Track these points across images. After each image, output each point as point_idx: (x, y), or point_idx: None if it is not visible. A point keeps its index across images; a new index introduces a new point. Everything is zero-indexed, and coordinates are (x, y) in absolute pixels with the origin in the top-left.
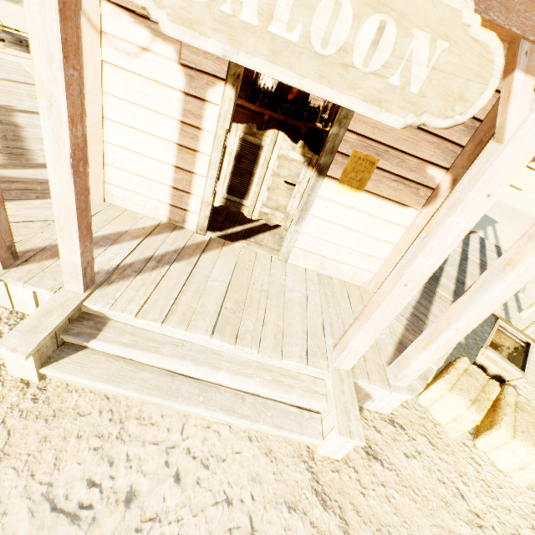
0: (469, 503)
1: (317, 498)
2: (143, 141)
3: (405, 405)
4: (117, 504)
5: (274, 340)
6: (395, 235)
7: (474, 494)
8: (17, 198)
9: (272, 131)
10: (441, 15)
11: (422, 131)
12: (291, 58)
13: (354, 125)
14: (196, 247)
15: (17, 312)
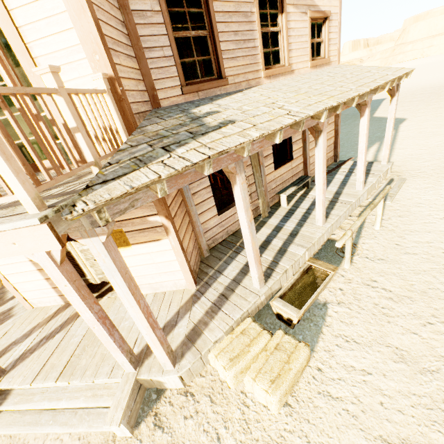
0: (222, 443)
1: None
2: (25, 276)
3: (203, 375)
4: None
5: (95, 367)
6: (171, 255)
7: (230, 434)
8: None
9: (68, 243)
10: None
11: None
12: None
13: None
14: (75, 315)
15: None
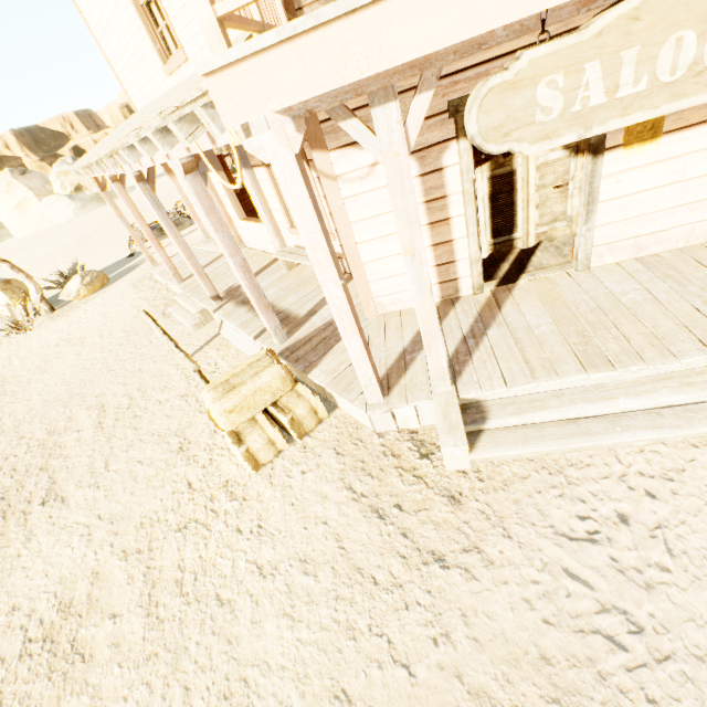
0: None
1: None
2: (396, 242)
3: None
4: (616, 525)
5: (653, 348)
6: None
7: None
8: (327, 350)
9: None
10: None
11: None
12: (641, 103)
13: None
14: (488, 308)
15: (402, 430)
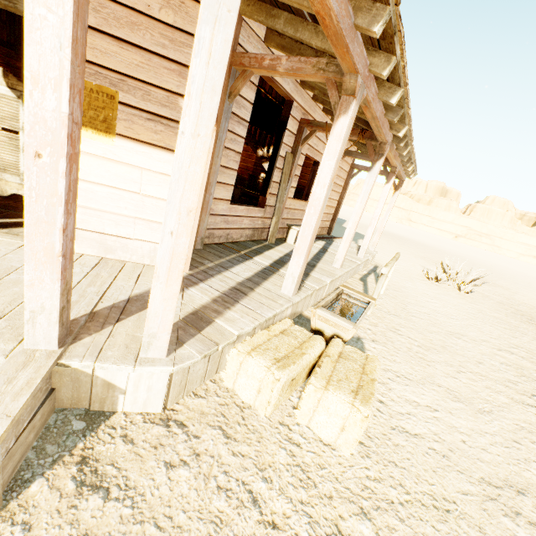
0: (264, 510)
1: None
2: None
3: (201, 394)
4: None
5: None
6: None
7: (277, 491)
8: None
9: None
10: None
11: (155, 55)
12: None
13: None
14: None
15: None
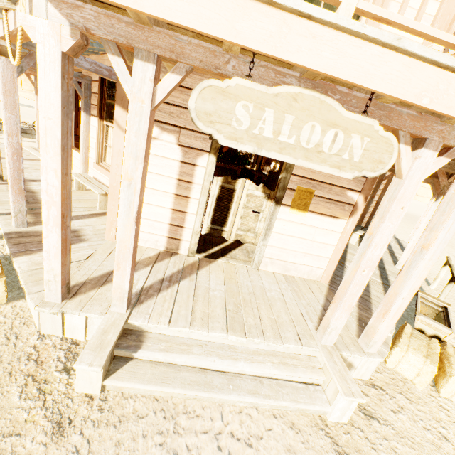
0: (452, 443)
1: None
2: (149, 195)
3: (377, 371)
4: None
5: (272, 330)
6: (334, 239)
7: (453, 435)
8: None
9: (242, 179)
10: (364, 127)
11: None
12: (290, 151)
13: (295, 171)
14: (191, 267)
15: (66, 338)
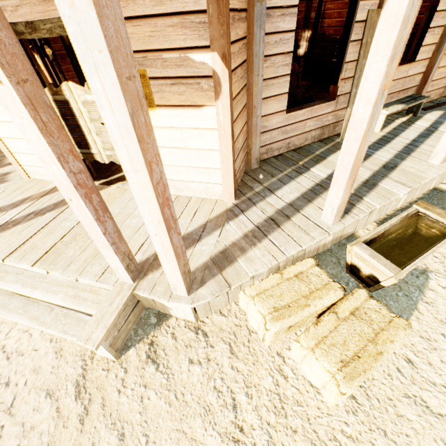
0: (238, 416)
1: (75, 390)
2: (14, 129)
3: (224, 313)
4: None
5: (83, 263)
6: (213, 140)
7: (253, 407)
8: None
9: (64, 84)
10: None
11: (158, 18)
12: None
13: None
14: None
15: None
